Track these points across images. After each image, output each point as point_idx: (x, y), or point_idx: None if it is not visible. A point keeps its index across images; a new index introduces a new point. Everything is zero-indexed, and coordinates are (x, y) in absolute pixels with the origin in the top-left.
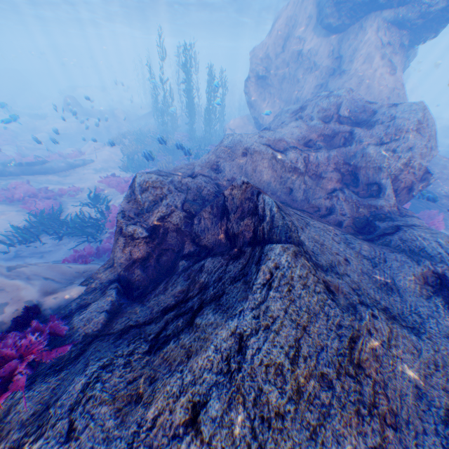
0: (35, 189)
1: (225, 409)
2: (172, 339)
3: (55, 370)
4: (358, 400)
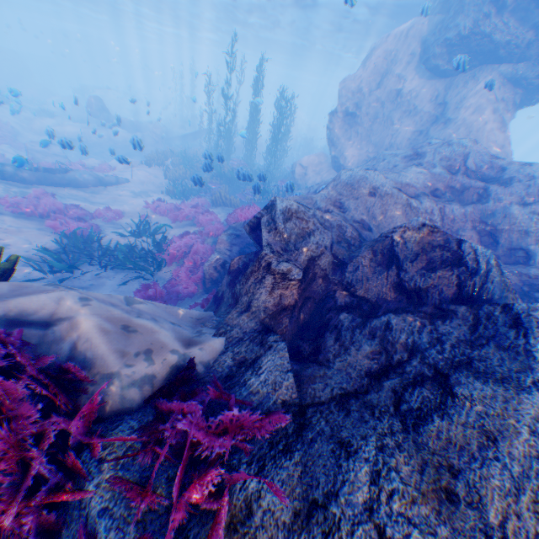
0: (63, 203)
1: None
2: (434, 415)
3: (278, 449)
4: None
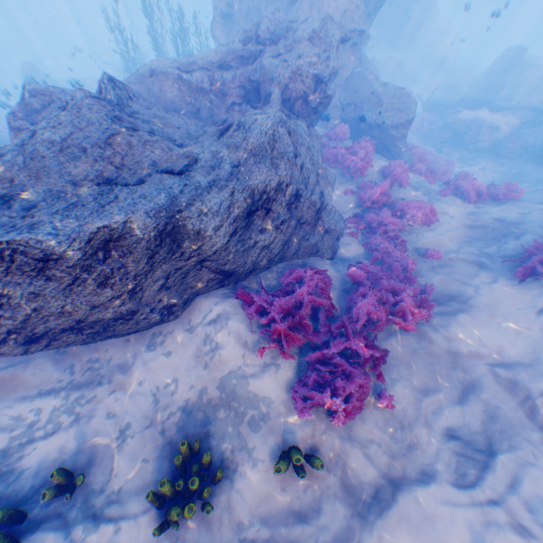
0: None
1: (13, 156)
2: None
3: None
4: (99, 156)
